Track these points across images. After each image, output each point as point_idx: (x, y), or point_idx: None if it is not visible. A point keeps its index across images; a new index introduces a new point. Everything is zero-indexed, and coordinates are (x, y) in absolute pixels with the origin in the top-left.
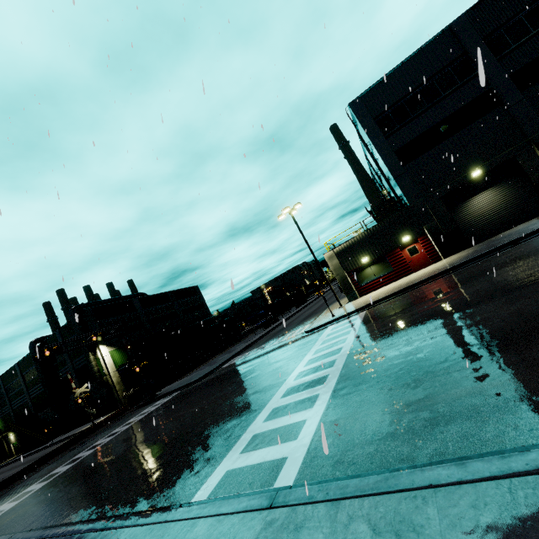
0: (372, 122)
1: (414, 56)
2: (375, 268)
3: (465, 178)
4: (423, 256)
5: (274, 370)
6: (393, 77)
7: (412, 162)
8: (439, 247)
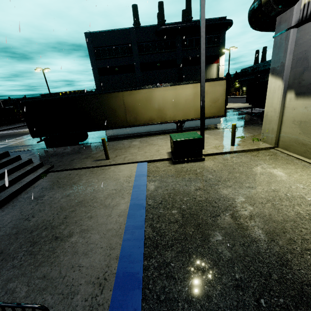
0: (92, 49)
1: (115, 31)
2: None
3: None
4: None
5: (2, 140)
6: (106, 34)
7: (103, 76)
8: None
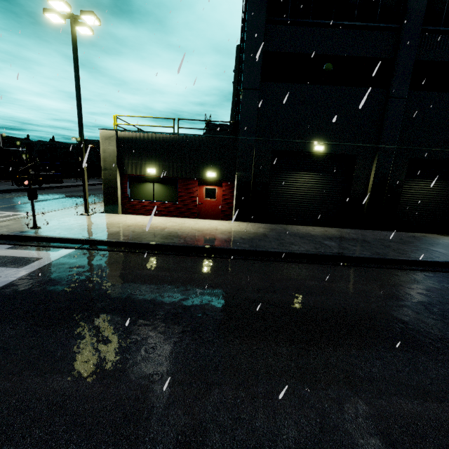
0: None
1: None
2: (159, 188)
3: (307, 145)
4: (217, 205)
5: None
6: None
7: (273, 82)
8: (237, 205)
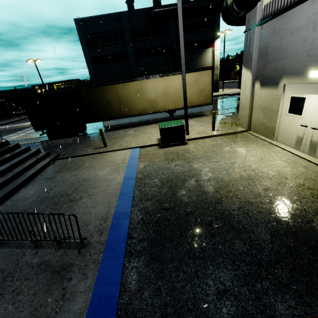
0: (83, 37)
1: (106, 16)
2: None
3: None
4: None
5: (2, 134)
6: (96, 19)
7: (96, 65)
8: None
